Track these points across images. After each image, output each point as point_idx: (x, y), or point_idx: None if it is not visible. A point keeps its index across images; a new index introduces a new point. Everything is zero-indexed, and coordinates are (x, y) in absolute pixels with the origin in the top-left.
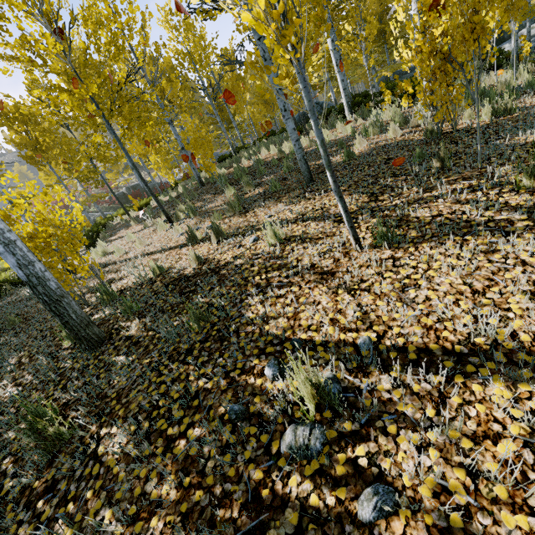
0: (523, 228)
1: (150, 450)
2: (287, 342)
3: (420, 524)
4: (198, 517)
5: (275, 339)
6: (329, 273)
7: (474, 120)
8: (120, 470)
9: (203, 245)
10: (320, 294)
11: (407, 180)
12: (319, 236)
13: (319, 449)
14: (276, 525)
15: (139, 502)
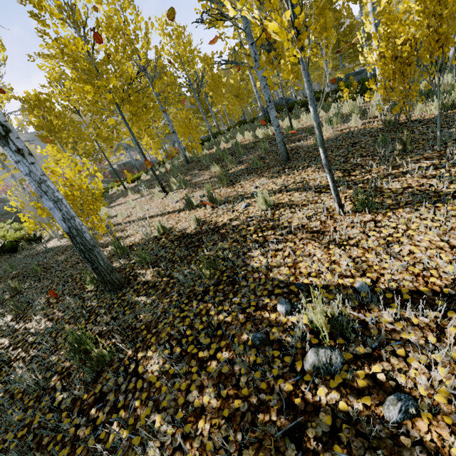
0: None
1: (187, 369)
2: (291, 285)
3: (441, 423)
4: (240, 420)
5: (281, 283)
6: (319, 232)
7: (425, 113)
8: (162, 384)
9: (199, 210)
10: (314, 248)
11: (374, 160)
12: (304, 204)
13: (340, 367)
14: (312, 425)
15: (184, 409)
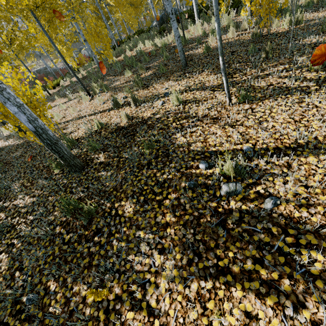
0: (315, 90)
1: (151, 207)
2: (205, 153)
3: (290, 205)
4: (191, 224)
5: (199, 152)
6: (217, 118)
7: (279, 28)
8: (138, 217)
9: (125, 108)
10: (215, 129)
11: (247, 65)
12: (204, 99)
13: (241, 190)
14: (230, 218)
15: (156, 226)
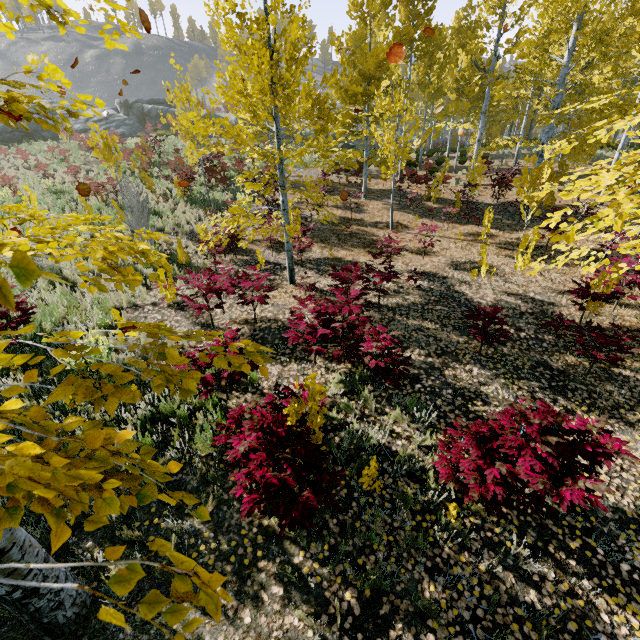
0: None
1: None
2: None
3: None
4: None
5: None
6: None
7: None
8: None
9: None
10: None
11: None
12: None
13: None
14: None
15: None
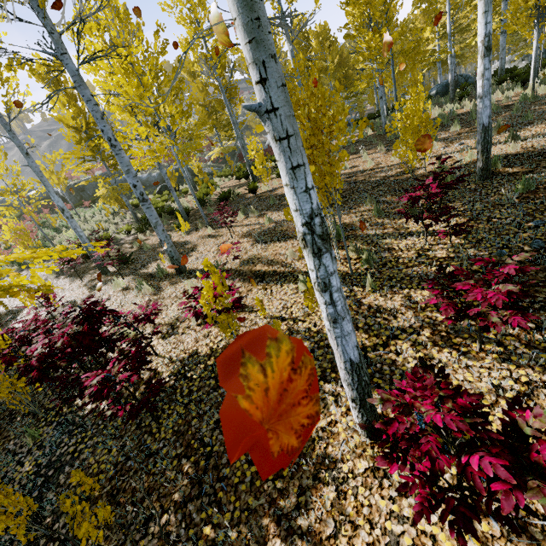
0: None
1: None
2: None
3: None
4: None
5: None
6: None
7: None
8: None
9: (496, 146)
10: None
11: None
12: None
13: None
14: None
15: None
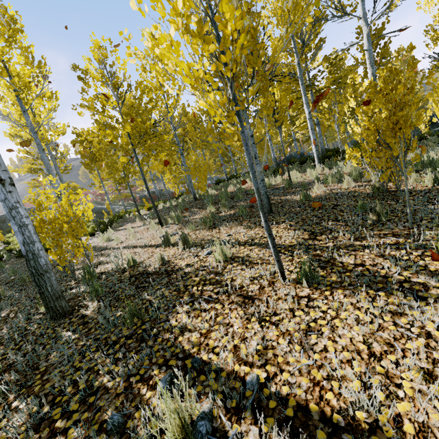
0: (436, 296)
1: None
2: (189, 358)
3: None
4: None
5: (181, 353)
6: (251, 299)
7: (418, 184)
8: None
9: (172, 248)
10: (236, 317)
11: (346, 226)
12: (257, 262)
13: None
14: None
15: None
